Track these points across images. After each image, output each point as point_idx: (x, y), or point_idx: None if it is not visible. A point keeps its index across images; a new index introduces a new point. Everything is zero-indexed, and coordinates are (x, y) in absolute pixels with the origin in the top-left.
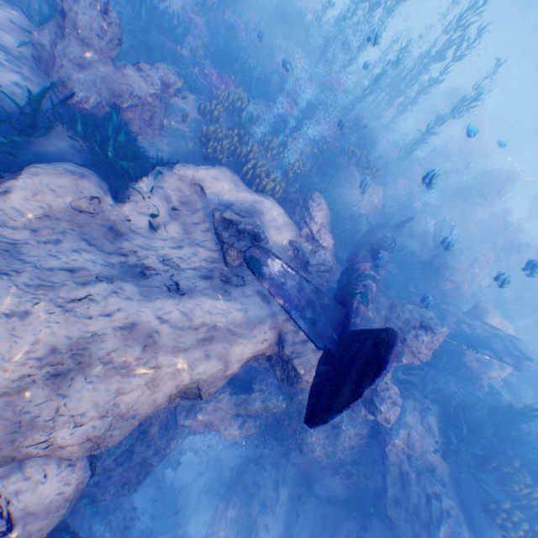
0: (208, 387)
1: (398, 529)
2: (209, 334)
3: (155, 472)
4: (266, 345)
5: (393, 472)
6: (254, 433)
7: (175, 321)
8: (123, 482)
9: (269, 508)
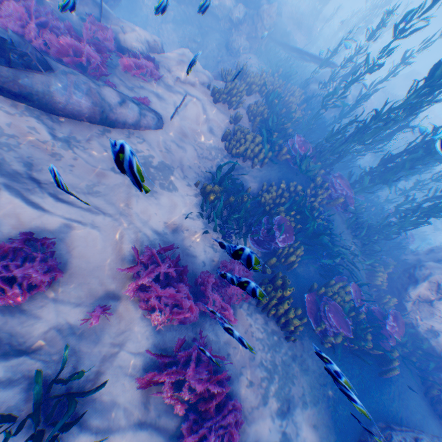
0: None
1: None
2: None
3: None
4: None
5: None
6: None
7: None
8: None
9: None
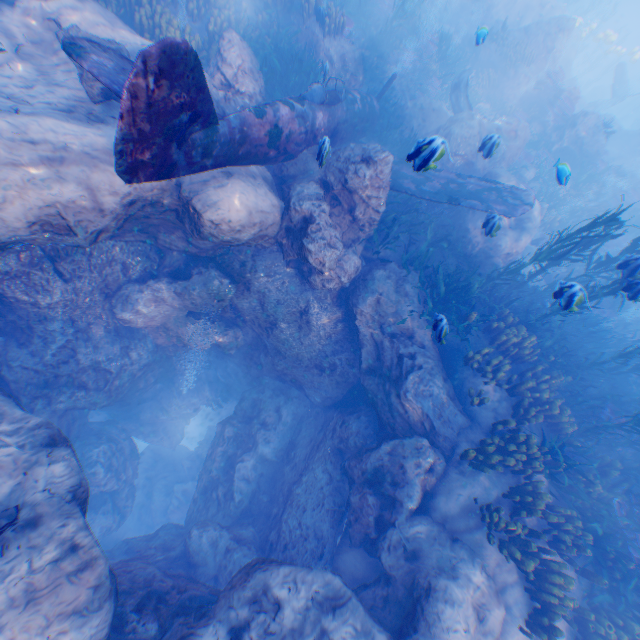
0: (79, 220)
1: (371, 394)
2: (61, 157)
3: (170, 429)
4: (164, 192)
5: (368, 345)
6: (233, 348)
7: (4, 134)
8: (78, 384)
9: (269, 426)
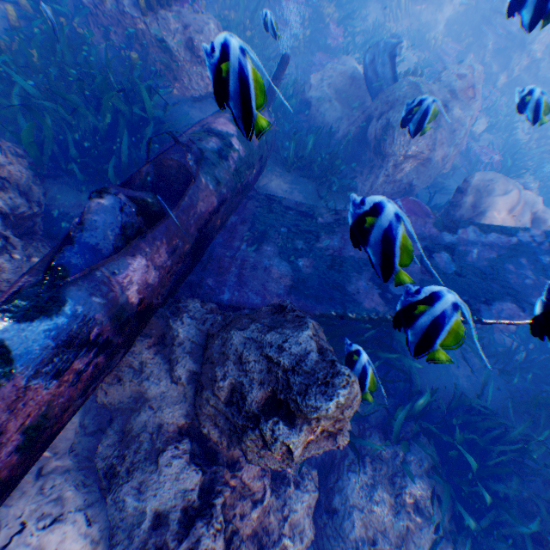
0: None
1: None
2: None
3: None
4: None
5: None
6: None
7: None
8: None
9: None
